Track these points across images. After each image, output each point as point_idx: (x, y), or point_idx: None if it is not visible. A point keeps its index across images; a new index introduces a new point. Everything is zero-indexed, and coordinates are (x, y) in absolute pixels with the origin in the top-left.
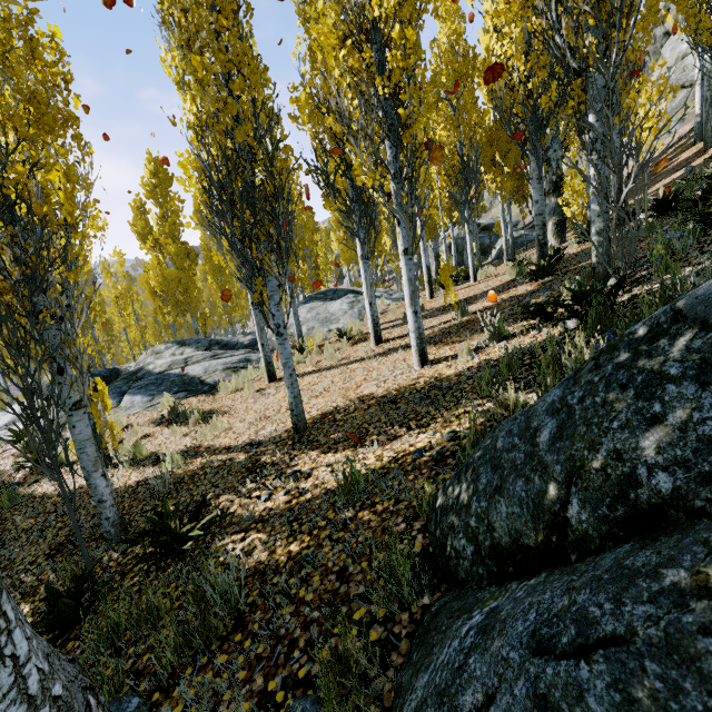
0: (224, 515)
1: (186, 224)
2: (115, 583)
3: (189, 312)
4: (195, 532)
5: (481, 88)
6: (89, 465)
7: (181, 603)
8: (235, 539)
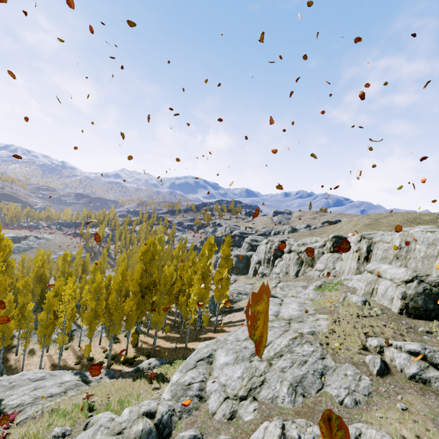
0: None
1: None
2: None
3: None
4: None
5: None
6: None
7: None
8: None
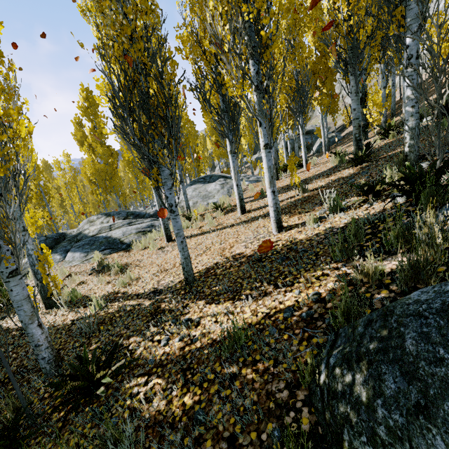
0: (131, 360)
1: (103, 130)
2: (46, 415)
3: (114, 192)
4: (106, 379)
5: (307, 34)
6: (26, 319)
7: (93, 448)
8: (139, 381)
